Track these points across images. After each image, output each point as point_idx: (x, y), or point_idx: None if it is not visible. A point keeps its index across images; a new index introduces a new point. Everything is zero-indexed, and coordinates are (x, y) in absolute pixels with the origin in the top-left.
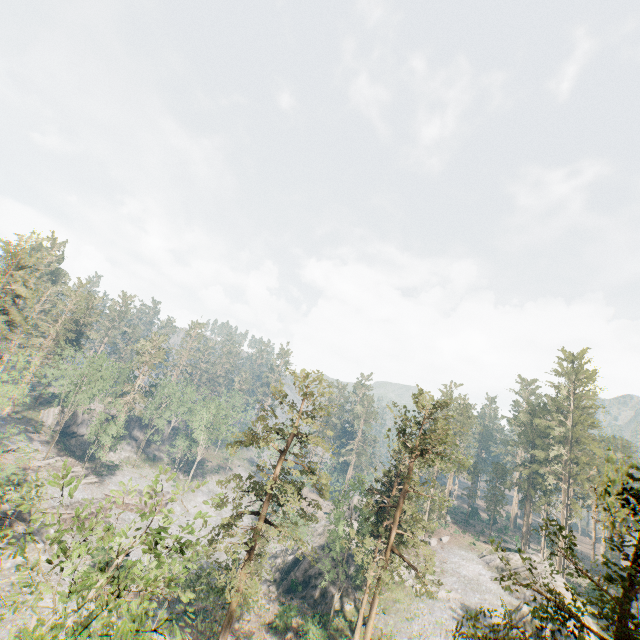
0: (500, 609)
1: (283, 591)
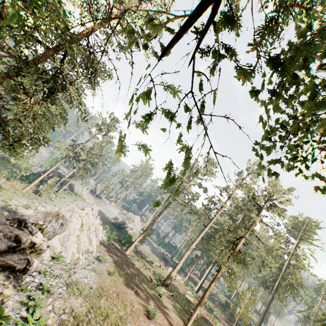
0: (111, 216)
1: None
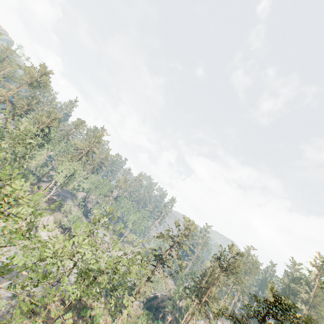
0: None
1: (146, 307)
